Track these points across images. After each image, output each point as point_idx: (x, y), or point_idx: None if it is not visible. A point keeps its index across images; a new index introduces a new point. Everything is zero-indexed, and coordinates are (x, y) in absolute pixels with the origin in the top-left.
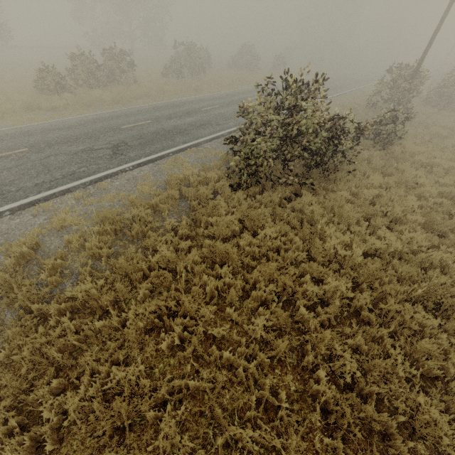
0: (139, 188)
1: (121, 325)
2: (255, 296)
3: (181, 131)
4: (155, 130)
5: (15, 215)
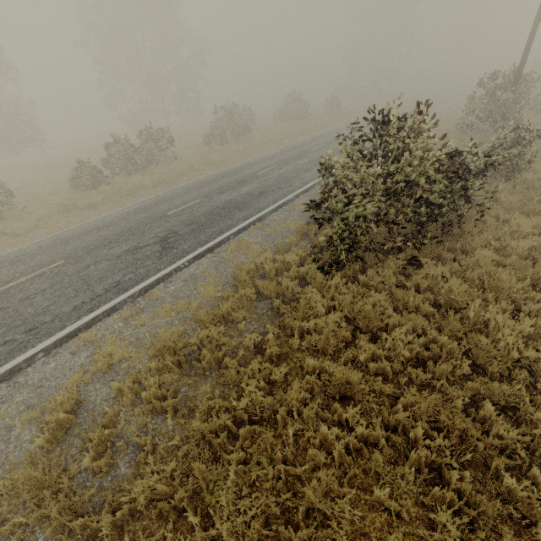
0: (201, 290)
1: (210, 538)
2: (415, 457)
3: (239, 205)
4: (207, 210)
5: (50, 357)
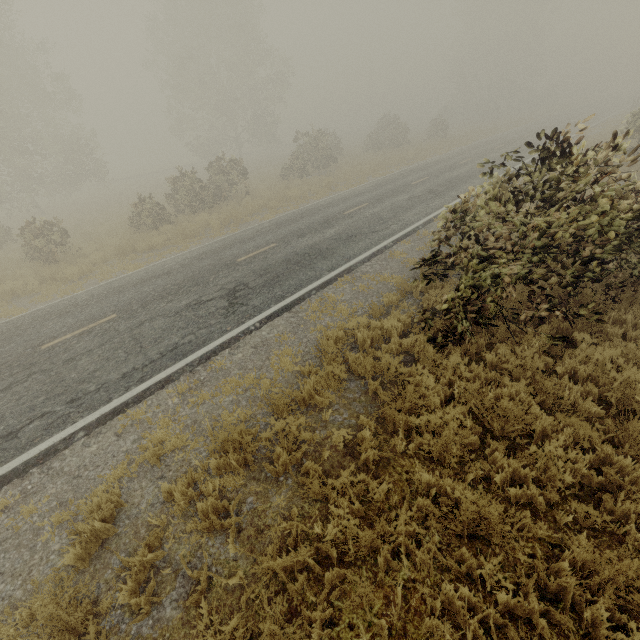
0: (274, 360)
1: None
2: None
3: (322, 252)
4: (284, 257)
5: (91, 437)
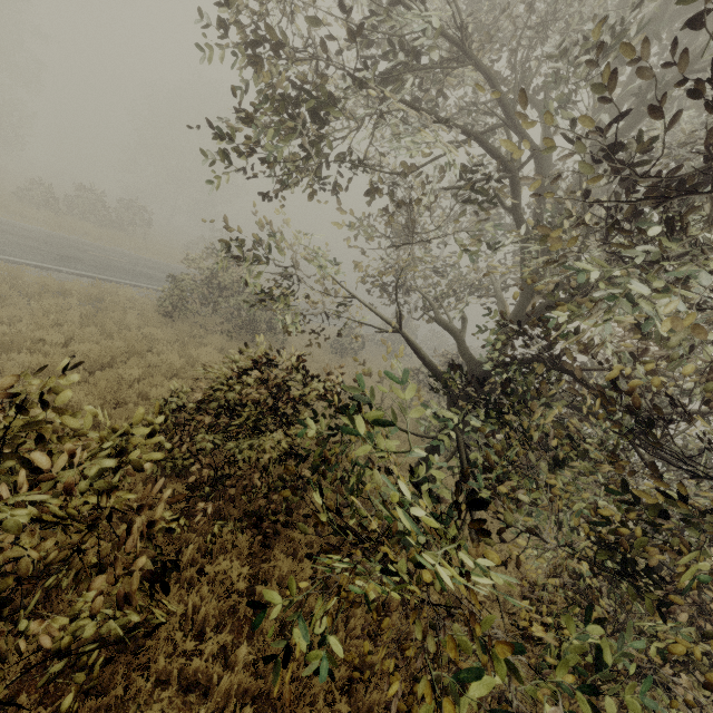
0: (65, 283)
1: None
2: (104, 347)
3: (152, 278)
4: (124, 267)
5: None
